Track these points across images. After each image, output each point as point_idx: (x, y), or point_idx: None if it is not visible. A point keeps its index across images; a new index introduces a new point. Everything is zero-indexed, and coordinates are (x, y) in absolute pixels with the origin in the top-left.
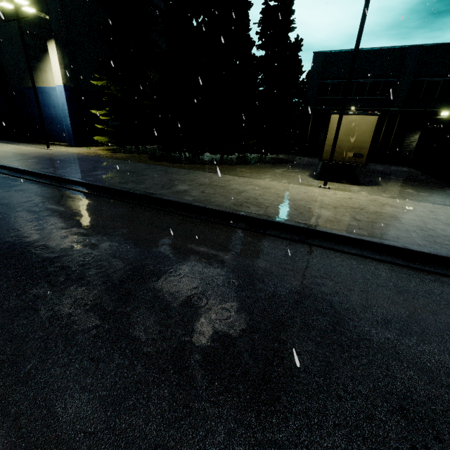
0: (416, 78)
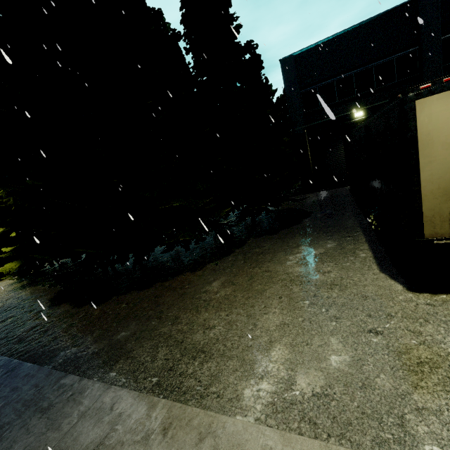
0: (448, 34)
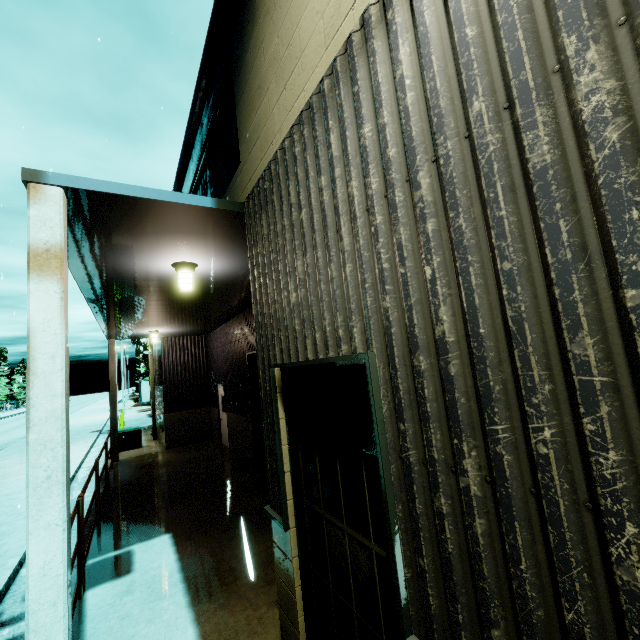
0: None
